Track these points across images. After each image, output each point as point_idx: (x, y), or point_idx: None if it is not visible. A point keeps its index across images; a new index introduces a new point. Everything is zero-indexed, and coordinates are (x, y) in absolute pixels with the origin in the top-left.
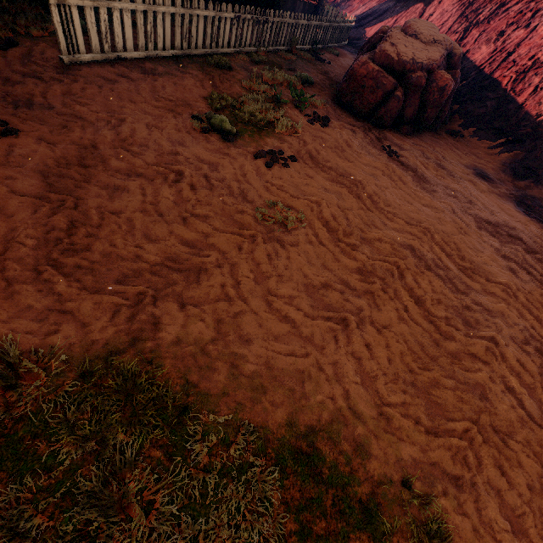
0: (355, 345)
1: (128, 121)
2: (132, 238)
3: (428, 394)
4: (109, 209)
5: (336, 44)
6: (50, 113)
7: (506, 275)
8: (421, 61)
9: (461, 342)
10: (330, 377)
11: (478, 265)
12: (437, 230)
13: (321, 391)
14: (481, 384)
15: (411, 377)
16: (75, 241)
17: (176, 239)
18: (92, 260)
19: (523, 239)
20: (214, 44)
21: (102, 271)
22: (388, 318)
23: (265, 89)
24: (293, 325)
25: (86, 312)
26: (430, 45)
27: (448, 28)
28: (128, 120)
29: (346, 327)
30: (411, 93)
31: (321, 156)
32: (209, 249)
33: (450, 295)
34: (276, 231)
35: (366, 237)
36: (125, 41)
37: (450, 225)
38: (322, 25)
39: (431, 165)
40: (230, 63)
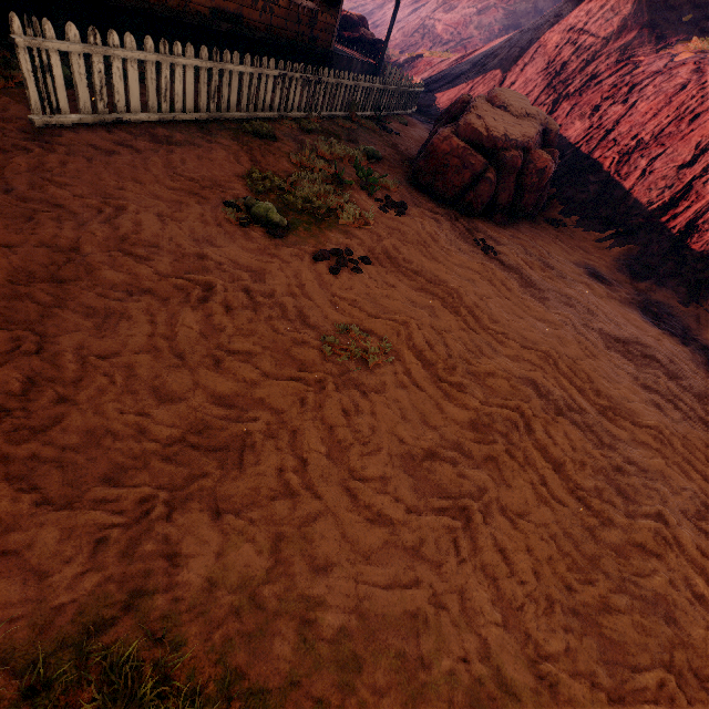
0: (486, 554)
1: (130, 210)
2: (133, 399)
3: (598, 627)
4: (95, 351)
5: (403, 111)
6: (7, 198)
7: (653, 413)
8: (515, 138)
9: (622, 527)
10: (457, 620)
11: (617, 401)
12: (559, 354)
13: (447, 650)
14: (662, 596)
15: (570, 598)
16: (34, 411)
17: (203, 395)
18: (63, 445)
19: (660, 360)
20: (251, 107)
21: (78, 462)
22: (522, 499)
23: (321, 166)
24: (391, 529)
25: (44, 550)
26: (523, 119)
27: (534, 99)
28: (130, 208)
29: (468, 521)
30: (505, 175)
31: (401, 256)
32: (257, 407)
33: (595, 452)
34: (352, 370)
35: (475, 372)
36: (129, 99)
37: (574, 345)
38: (387, 89)
39: (536, 263)
40: (273, 131)
